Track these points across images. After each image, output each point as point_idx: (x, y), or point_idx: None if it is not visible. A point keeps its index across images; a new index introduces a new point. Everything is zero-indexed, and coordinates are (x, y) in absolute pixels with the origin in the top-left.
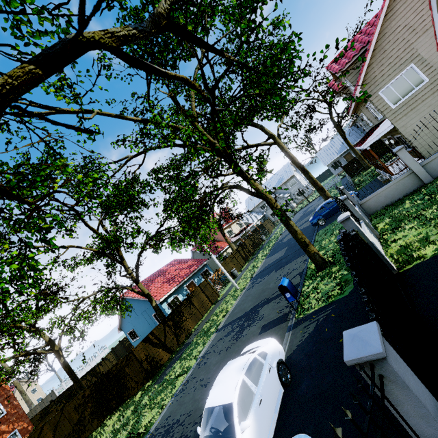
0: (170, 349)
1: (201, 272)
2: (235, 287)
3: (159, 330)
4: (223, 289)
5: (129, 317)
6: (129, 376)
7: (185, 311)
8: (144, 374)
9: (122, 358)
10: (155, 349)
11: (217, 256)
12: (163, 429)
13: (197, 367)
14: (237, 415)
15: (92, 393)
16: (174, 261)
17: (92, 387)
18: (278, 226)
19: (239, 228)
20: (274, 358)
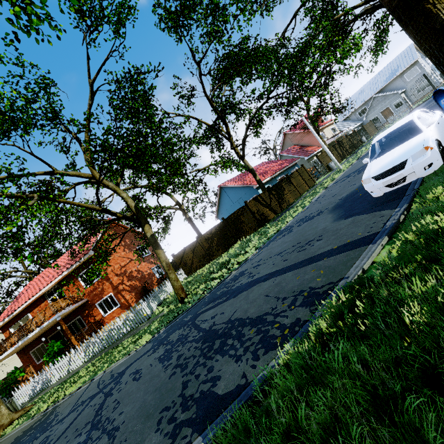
0: (274, 211)
1: (292, 170)
2: (337, 167)
3: (265, 196)
4: (319, 178)
5: (225, 206)
6: (243, 223)
7: (285, 187)
8: (256, 223)
9: (238, 209)
10: (263, 208)
11: (308, 159)
12: (295, 222)
13: (314, 202)
14: (419, 122)
15: (216, 232)
16: (263, 163)
17: (216, 227)
18: (383, 129)
19: (332, 133)
20: (443, 115)
